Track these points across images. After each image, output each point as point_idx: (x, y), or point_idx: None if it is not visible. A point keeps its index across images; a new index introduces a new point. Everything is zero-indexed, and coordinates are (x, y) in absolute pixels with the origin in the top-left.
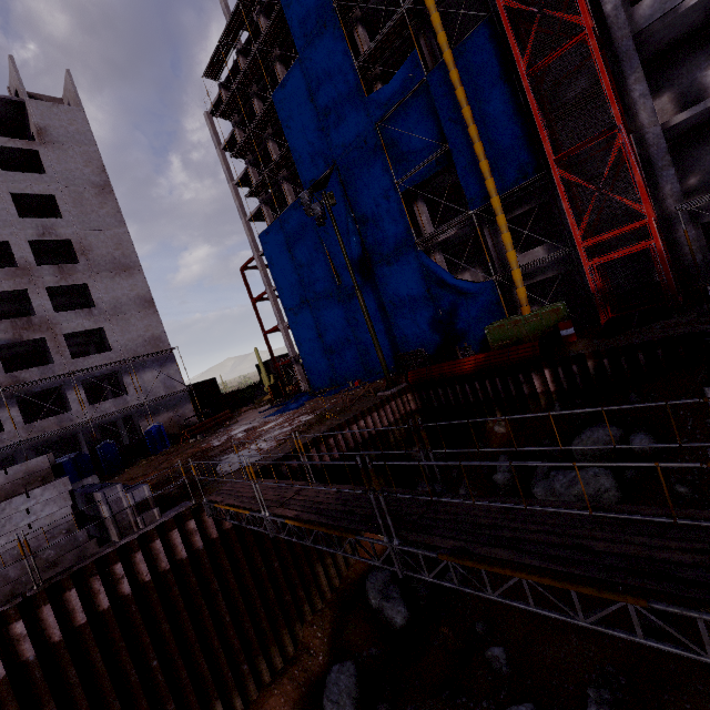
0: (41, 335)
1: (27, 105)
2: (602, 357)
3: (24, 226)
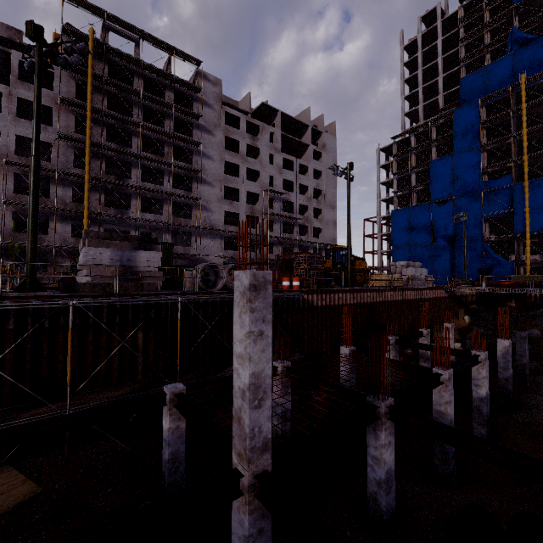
0: (308, 225)
1: (323, 134)
2: None
3: (313, 182)
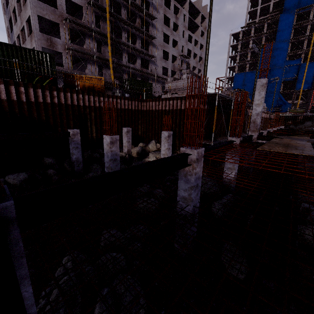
0: None
1: (206, 19)
2: (311, 115)
3: (199, 52)
